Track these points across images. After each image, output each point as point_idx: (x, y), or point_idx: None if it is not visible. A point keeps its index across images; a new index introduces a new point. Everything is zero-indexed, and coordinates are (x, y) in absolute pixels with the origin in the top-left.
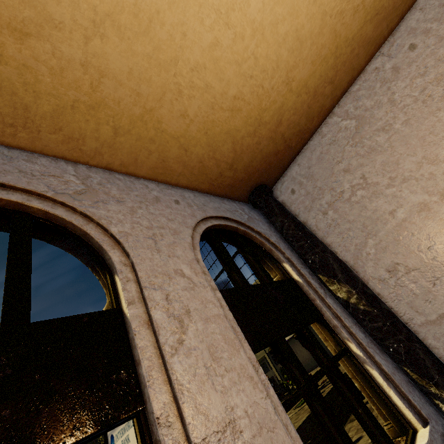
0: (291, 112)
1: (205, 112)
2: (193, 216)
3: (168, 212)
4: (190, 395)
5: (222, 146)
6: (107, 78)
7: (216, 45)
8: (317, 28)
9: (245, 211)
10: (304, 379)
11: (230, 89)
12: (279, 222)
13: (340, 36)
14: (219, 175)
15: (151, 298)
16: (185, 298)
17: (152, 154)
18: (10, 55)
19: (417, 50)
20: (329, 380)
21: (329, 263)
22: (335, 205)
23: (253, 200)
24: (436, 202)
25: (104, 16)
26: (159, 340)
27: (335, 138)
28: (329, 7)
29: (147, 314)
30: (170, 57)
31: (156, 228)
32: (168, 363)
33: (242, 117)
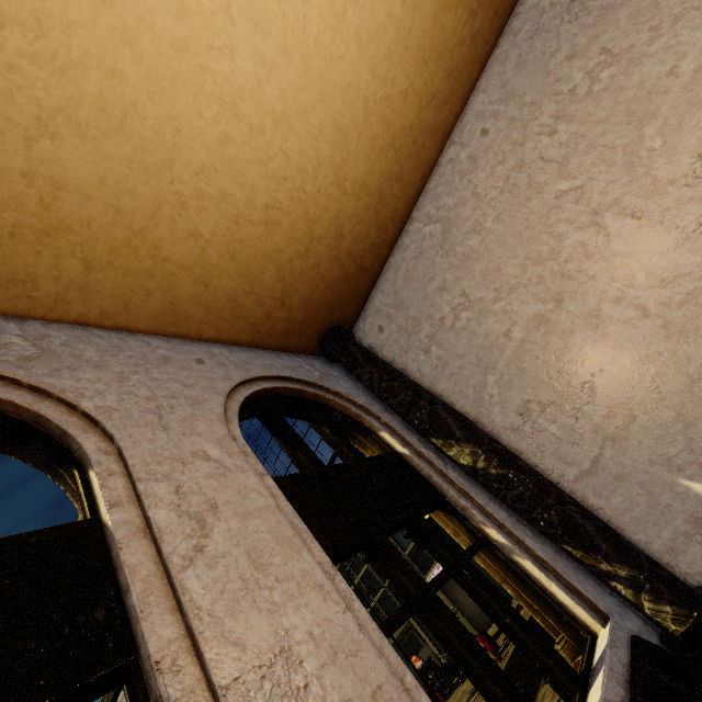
0: (354, 220)
1: (227, 228)
2: (228, 378)
3: (185, 376)
4: (214, 620)
5: (262, 275)
6: (66, 191)
7: (227, 141)
8: (361, 117)
9: (316, 367)
10: (415, 587)
11: (258, 195)
12: (366, 374)
13: (395, 124)
14: (266, 317)
15: (150, 493)
16: (210, 489)
17: (153, 294)
18: None
19: (491, 135)
20: (462, 587)
21: (442, 418)
22: (438, 338)
23: (326, 350)
24: (553, 311)
25: (54, 111)
26: (162, 549)
27: (420, 249)
28: (370, 92)
29: (143, 518)
30: (161, 159)
31: (162, 398)
32: (176, 580)
33: (284, 232)
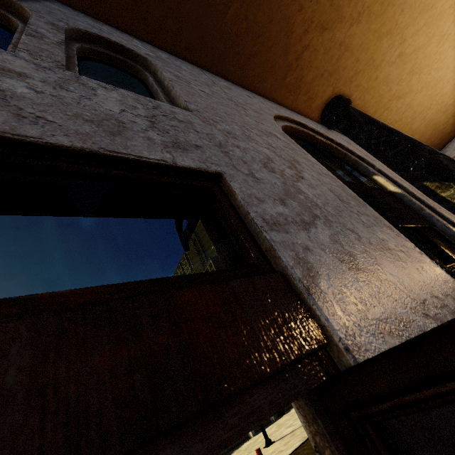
0: None
1: (432, 115)
2: None
3: None
4: None
5: (427, 133)
6: (409, 108)
7: None
8: None
9: None
10: None
11: (450, 101)
12: None
13: None
14: None
15: None
16: None
17: None
18: (390, 107)
19: None
20: None
21: None
22: None
23: None
24: None
25: (426, 84)
26: None
27: None
28: None
29: None
30: (436, 93)
31: None
32: None
33: (446, 115)
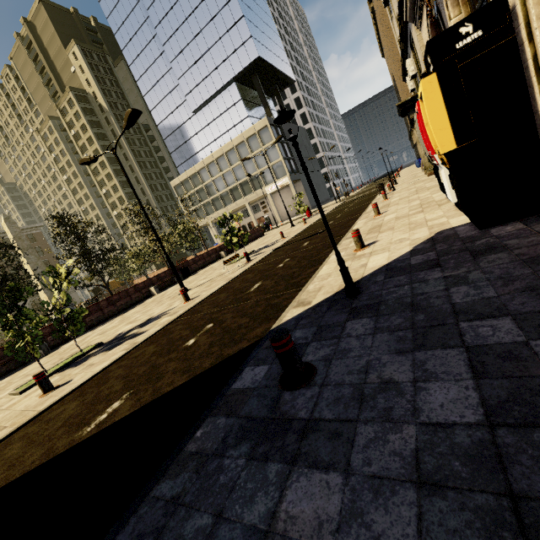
0: None
1: None
2: None
3: None
4: None
5: None
6: None
7: None
8: None
9: None
10: None
11: None
12: None
13: None
14: None
15: None
16: None
17: None
18: None
19: None
20: None
21: None
22: None
23: None
24: None
25: None
26: None
27: None
28: None
29: None
30: None
31: None
32: None
33: None
